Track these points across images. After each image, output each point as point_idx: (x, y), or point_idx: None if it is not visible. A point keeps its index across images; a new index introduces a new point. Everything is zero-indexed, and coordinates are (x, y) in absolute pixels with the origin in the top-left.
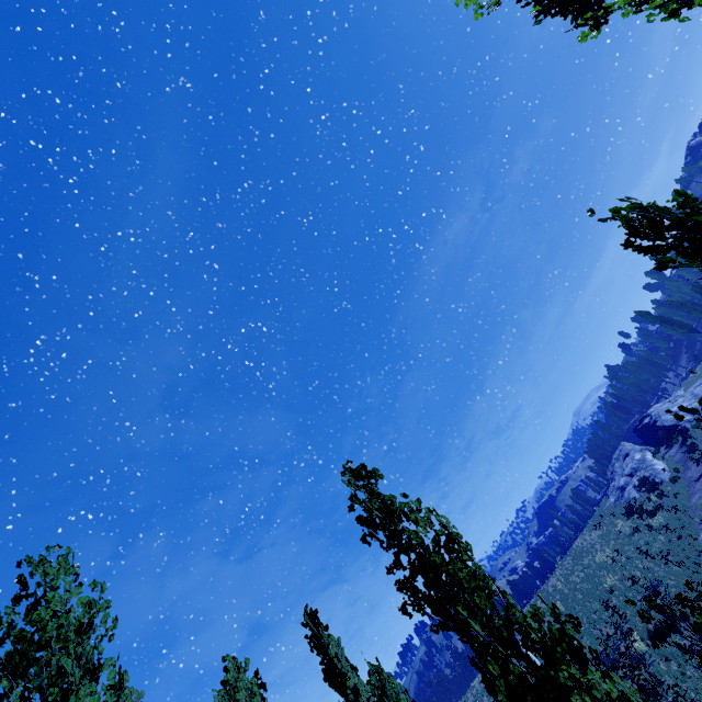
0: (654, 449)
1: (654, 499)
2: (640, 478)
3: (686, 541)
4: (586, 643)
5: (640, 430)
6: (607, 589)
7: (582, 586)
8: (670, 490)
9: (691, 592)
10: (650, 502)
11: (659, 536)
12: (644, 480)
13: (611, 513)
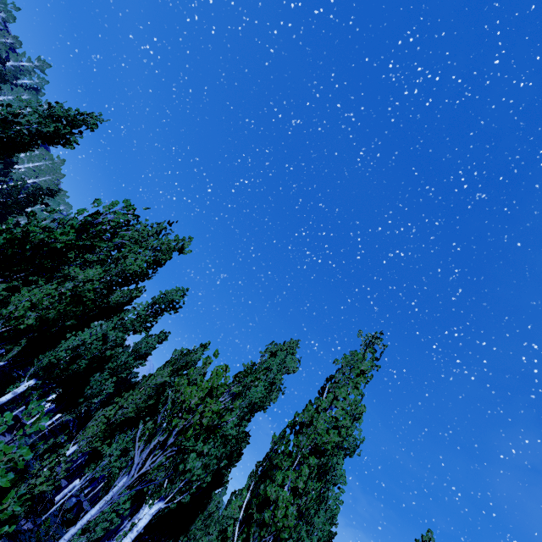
0: None
1: None
2: None
3: None
4: None
5: None
6: None
7: None
8: None
9: None
10: None
11: None
12: None
13: None
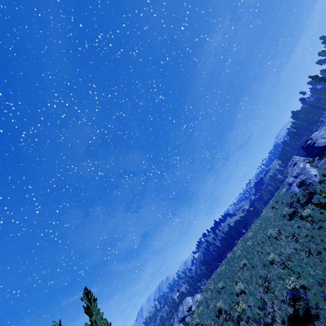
0: (311, 159)
1: (307, 195)
2: (300, 180)
3: (324, 233)
4: (250, 302)
5: (305, 147)
6: (269, 261)
7: (259, 249)
8: (318, 189)
9: (324, 291)
10: (305, 197)
11: (307, 224)
12: (302, 182)
13: (281, 202)
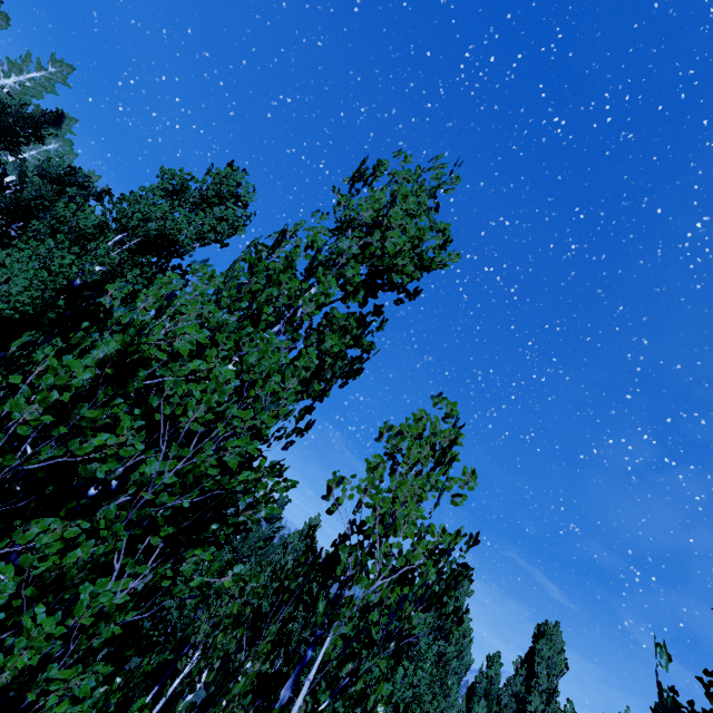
0: None
1: None
2: None
3: None
4: None
5: None
6: None
7: None
8: None
9: None
10: None
11: None
12: None
13: None
